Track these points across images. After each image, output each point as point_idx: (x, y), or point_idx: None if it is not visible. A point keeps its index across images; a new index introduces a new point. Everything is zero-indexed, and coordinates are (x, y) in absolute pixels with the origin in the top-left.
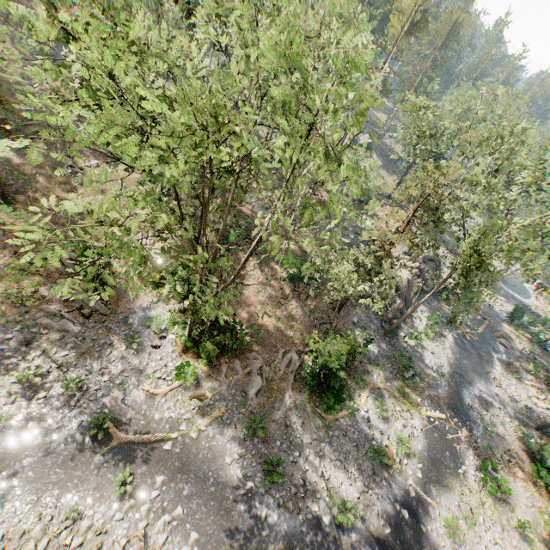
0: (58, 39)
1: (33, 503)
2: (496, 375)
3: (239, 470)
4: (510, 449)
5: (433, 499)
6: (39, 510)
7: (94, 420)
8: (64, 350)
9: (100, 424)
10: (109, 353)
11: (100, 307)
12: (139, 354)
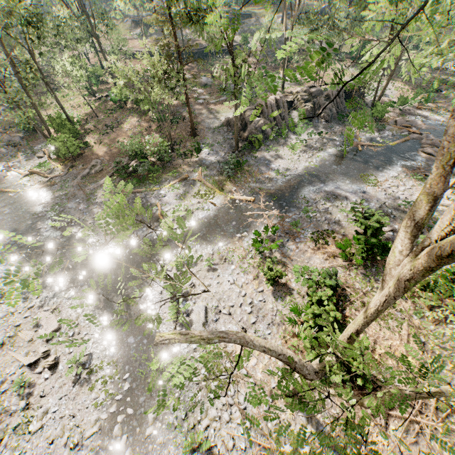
0: None
1: None
2: (381, 178)
3: (42, 208)
4: (335, 232)
5: (185, 245)
6: None
7: None
8: None
9: None
10: (14, 160)
11: (24, 143)
12: (29, 161)
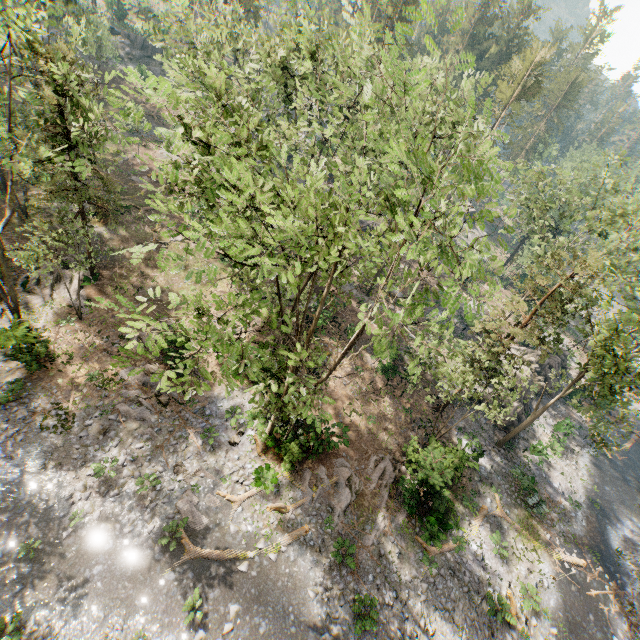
0: (183, 141)
1: (99, 620)
2: None
3: (324, 608)
4: None
5: None
6: (105, 630)
7: (168, 527)
8: (139, 441)
9: (173, 531)
10: (185, 448)
11: (178, 394)
12: (216, 451)
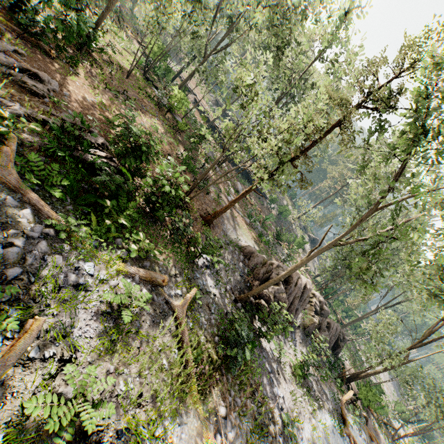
0: None
1: None
2: None
3: None
4: None
5: None
6: None
7: None
8: None
9: None
10: None
11: None
12: None
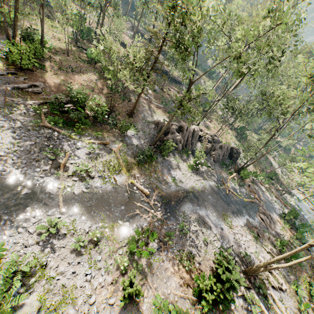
0: None
1: None
2: (234, 222)
3: None
4: (195, 257)
5: (66, 209)
6: None
7: None
8: None
9: None
10: None
11: None
12: None
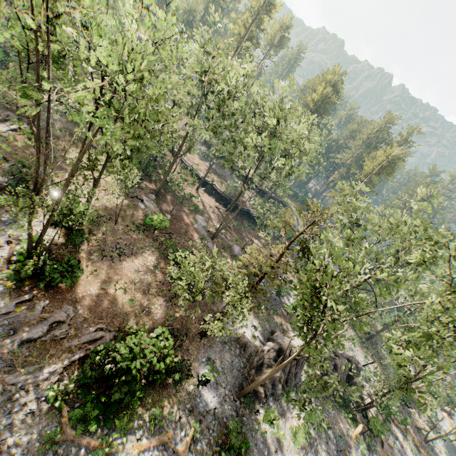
0: None
1: None
2: None
3: None
4: None
5: None
6: None
7: None
8: None
9: None
10: None
11: None
12: None
